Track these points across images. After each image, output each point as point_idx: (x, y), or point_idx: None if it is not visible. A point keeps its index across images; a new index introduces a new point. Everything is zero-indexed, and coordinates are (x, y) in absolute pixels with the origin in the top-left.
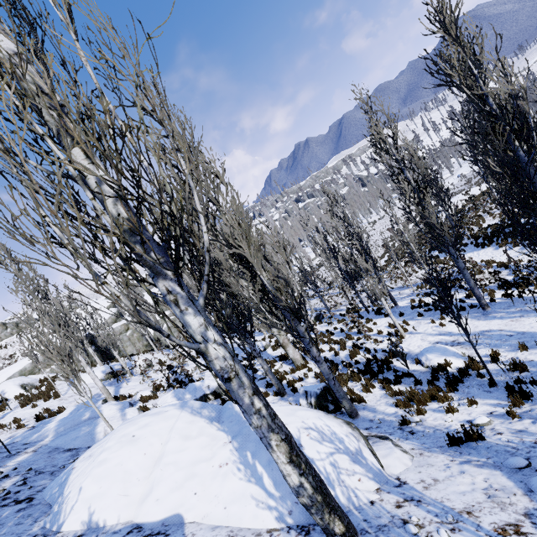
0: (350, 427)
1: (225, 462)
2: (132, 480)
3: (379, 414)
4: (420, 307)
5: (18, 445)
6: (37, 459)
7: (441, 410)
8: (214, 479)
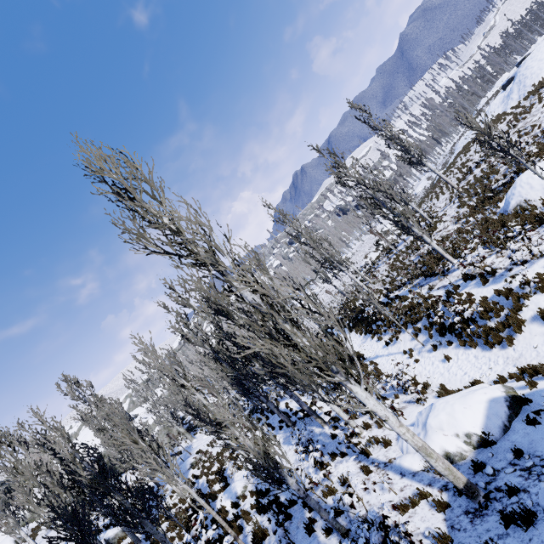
0: None
1: None
2: None
3: None
4: None
5: None
6: None
7: None
8: None
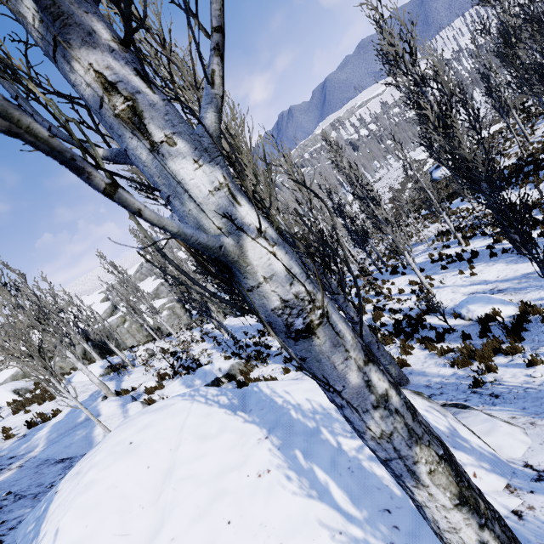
0: (423, 398)
1: (265, 469)
2: (132, 509)
3: (433, 377)
4: (442, 260)
5: (2, 460)
6: (21, 477)
7: (516, 364)
8: (253, 496)
